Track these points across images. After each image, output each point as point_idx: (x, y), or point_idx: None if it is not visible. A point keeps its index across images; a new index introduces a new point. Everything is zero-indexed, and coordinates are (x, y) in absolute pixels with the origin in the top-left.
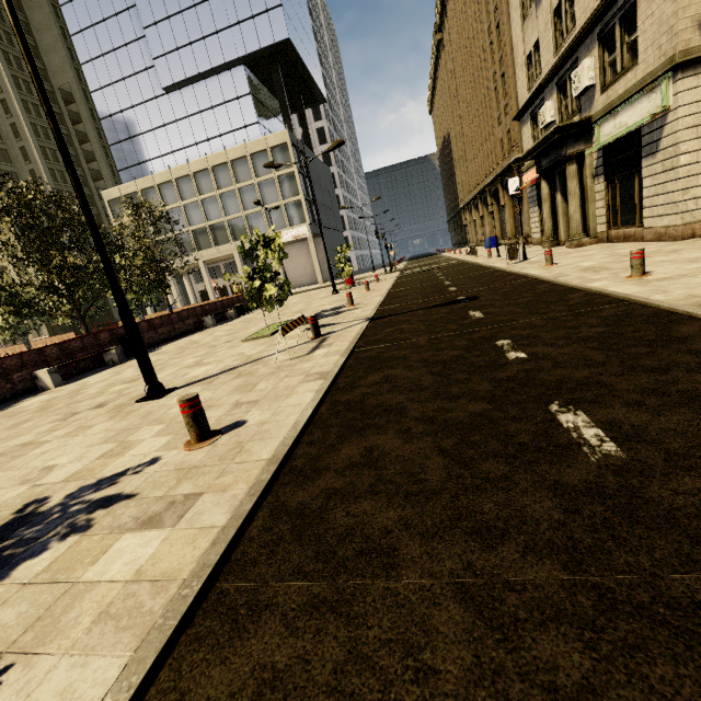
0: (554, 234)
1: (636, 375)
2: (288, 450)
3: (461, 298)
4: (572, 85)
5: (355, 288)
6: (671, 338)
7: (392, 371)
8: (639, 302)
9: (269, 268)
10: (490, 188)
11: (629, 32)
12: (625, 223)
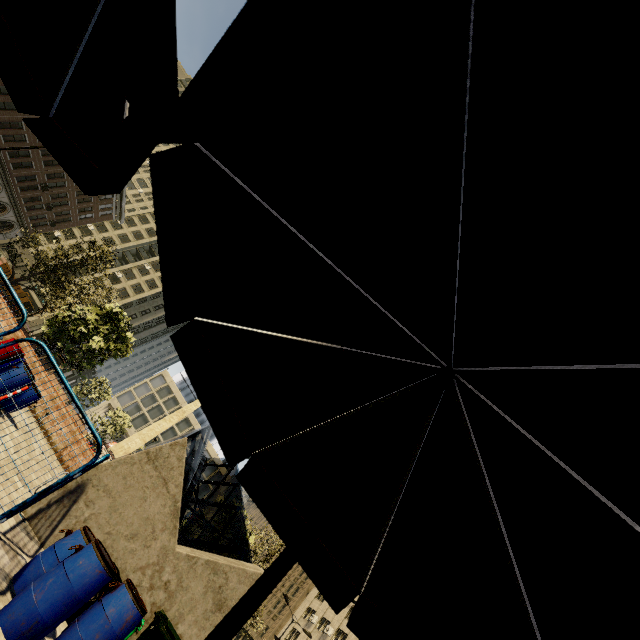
0: None
1: None
2: None
3: None
4: None
5: None
6: None
7: None
8: None
9: None
10: None
11: None
12: None
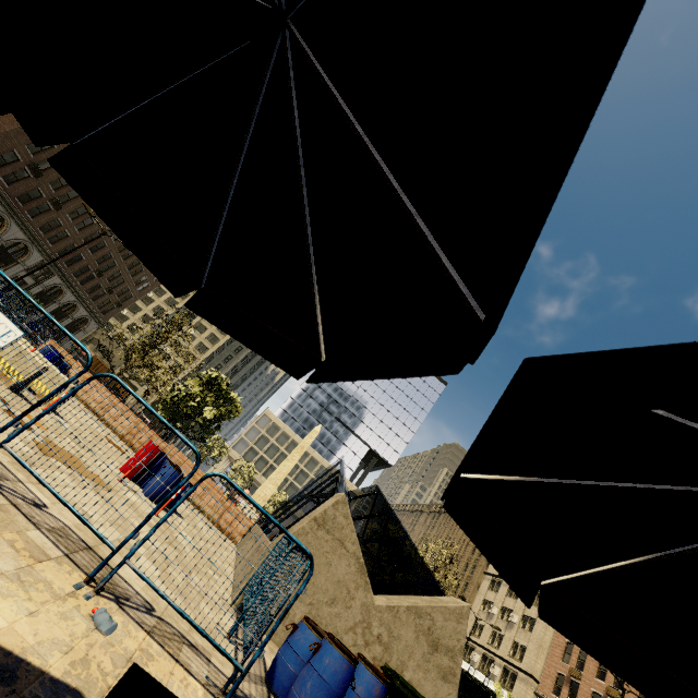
0: None
1: None
2: None
3: None
4: (491, 666)
5: None
6: None
7: None
8: None
9: None
10: None
11: (512, 678)
12: None
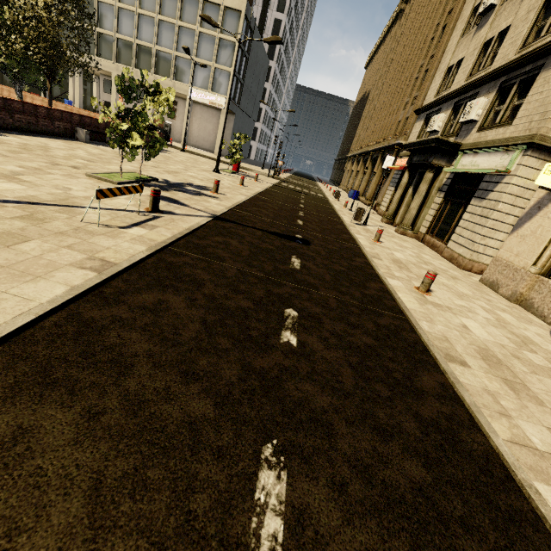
0: (393, 215)
1: (364, 430)
2: None
3: (298, 237)
4: (463, 112)
5: (235, 176)
6: (412, 387)
7: (172, 298)
8: (410, 322)
9: (145, 118)
10: (373, 154)
11: (520, 96)
12: (438, 236)
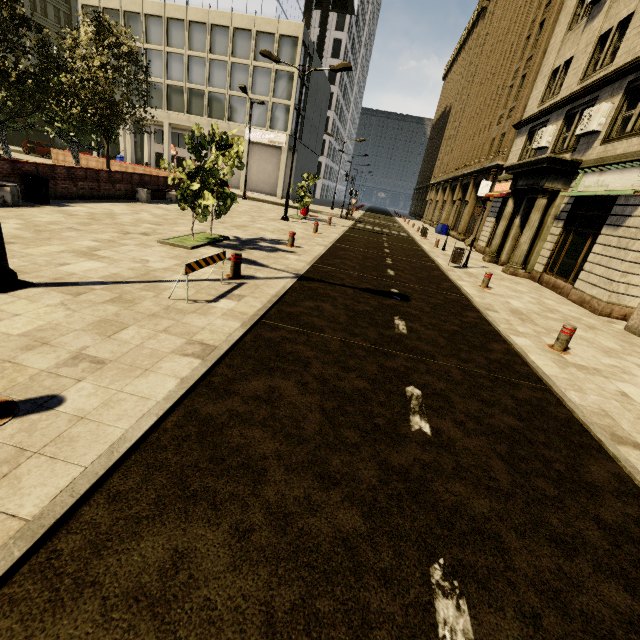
0: (498, 252)
1: (539, 543)
2: (71, 507)
3: (394, 291)
4: (580, 122)
5: (305, 222)
6: (581, 482)
7: (283, 383)
8: (554, 393)
9: (216, 175)
10: (463, 179)
11: None
12: (560, 274)
